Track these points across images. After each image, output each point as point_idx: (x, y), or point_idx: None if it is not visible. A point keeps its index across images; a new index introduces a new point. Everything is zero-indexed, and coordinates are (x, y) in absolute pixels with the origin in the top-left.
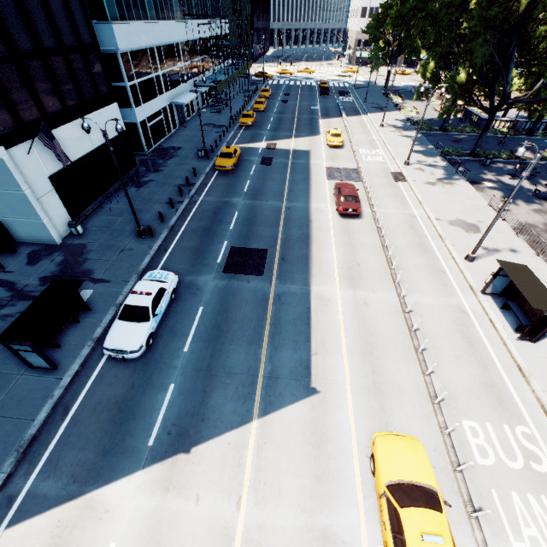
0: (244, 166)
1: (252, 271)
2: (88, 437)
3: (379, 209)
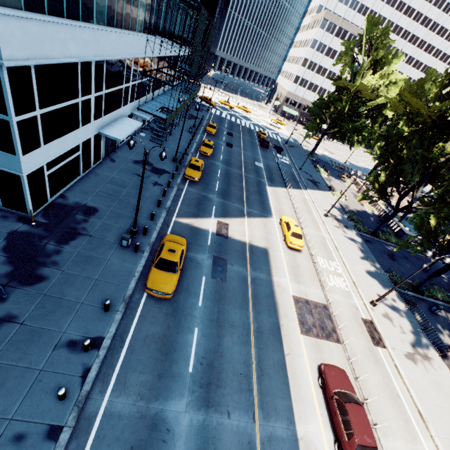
0: (190, 278)
1: None
2: None
3: None
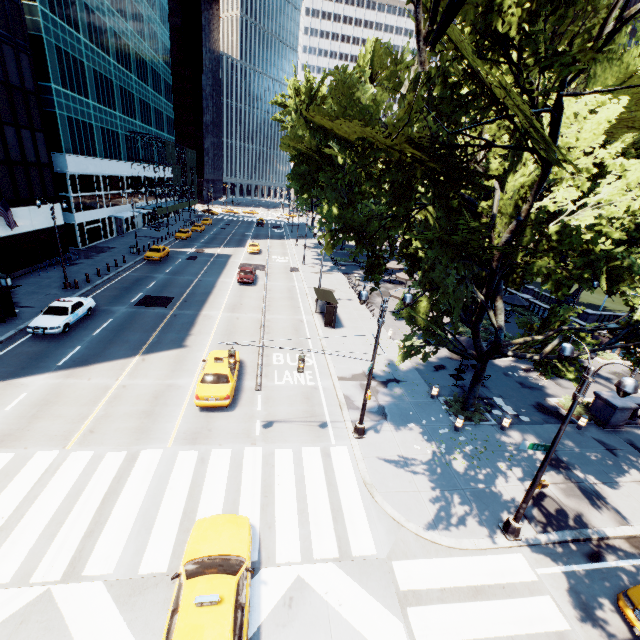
0: (172, 260)
1: (159, 305)
2: (10, 364)
3: (265, 279)
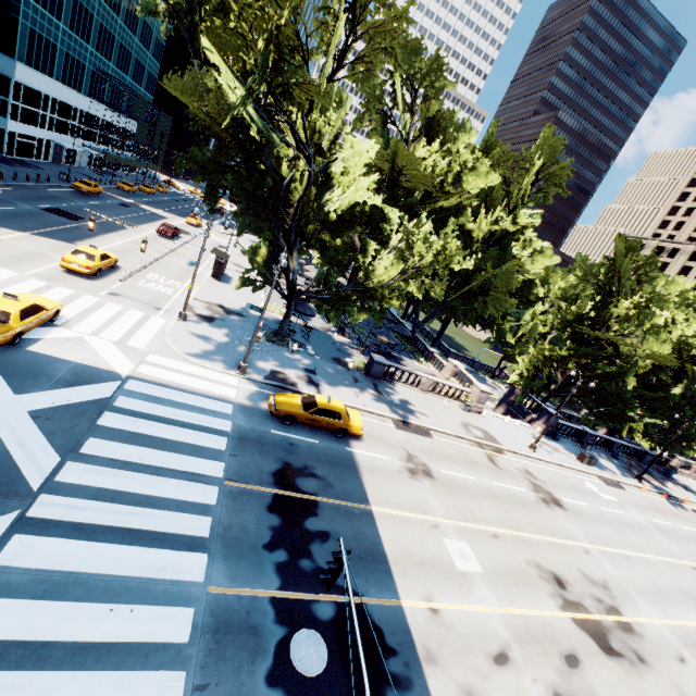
0: (101, 198)
1: (66, 217)
2: None
3: (184, 237)
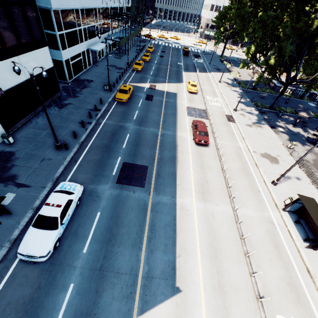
0: (135, 99)
1: (137, 183)
2: None
3: (220, 143)
